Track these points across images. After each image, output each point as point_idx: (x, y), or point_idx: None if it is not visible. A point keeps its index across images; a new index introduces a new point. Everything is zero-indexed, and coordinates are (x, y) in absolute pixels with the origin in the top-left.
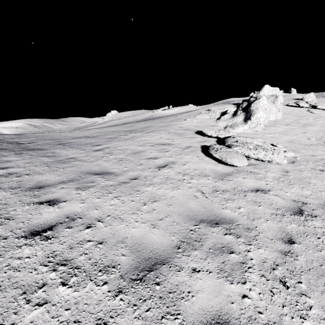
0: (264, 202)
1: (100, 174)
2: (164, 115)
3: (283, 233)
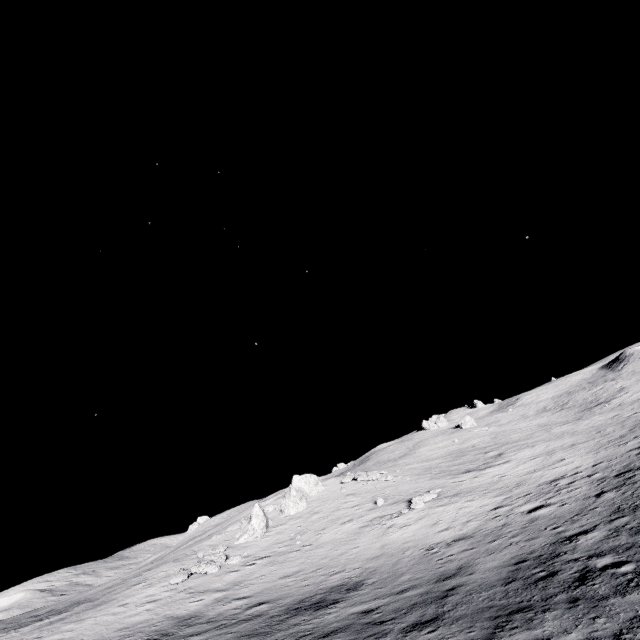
0: (159, 602)
1: (90, 613)
2: None
3: (144, 612)
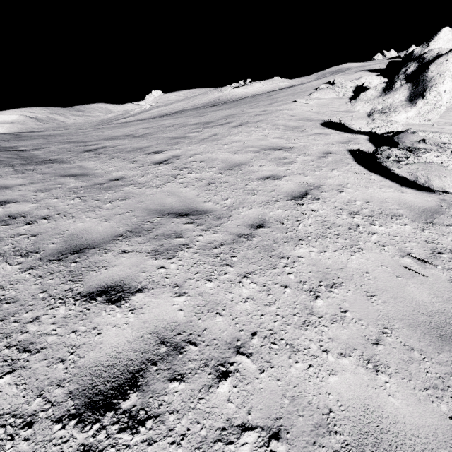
0: None
1: (186, 216)
2: (239, 95)
3: None
